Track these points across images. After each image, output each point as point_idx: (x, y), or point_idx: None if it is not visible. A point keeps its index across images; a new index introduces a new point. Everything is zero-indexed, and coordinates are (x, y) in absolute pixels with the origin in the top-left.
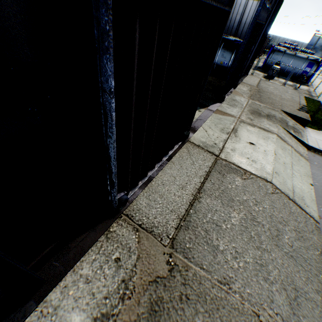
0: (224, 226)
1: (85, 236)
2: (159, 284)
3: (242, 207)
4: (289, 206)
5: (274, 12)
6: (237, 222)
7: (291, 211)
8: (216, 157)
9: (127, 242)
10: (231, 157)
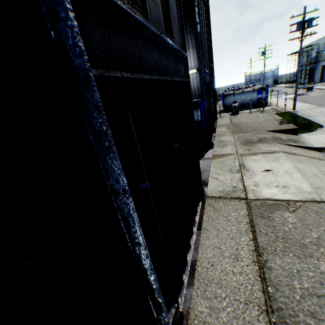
0: None
1: None
2: None
3: (322, 249)
4: None
5: (211, 73)
6: None
7: None
8: (245, 200)
9: None
10: (260, 193)
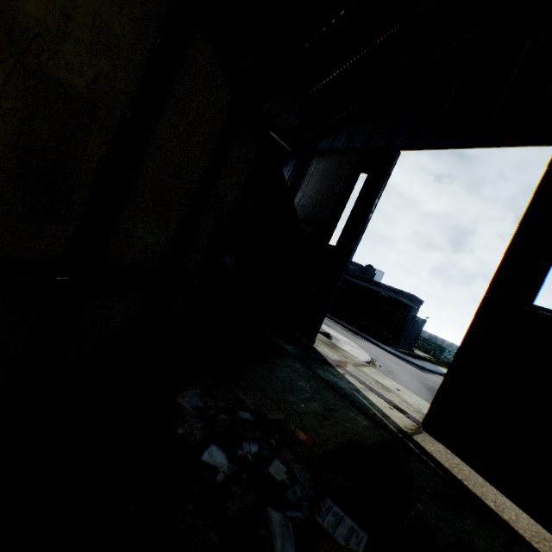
0: None
1: None
2: None
3: None
4: None
5: None
6: None
7: None
8: None
9: None
10: None
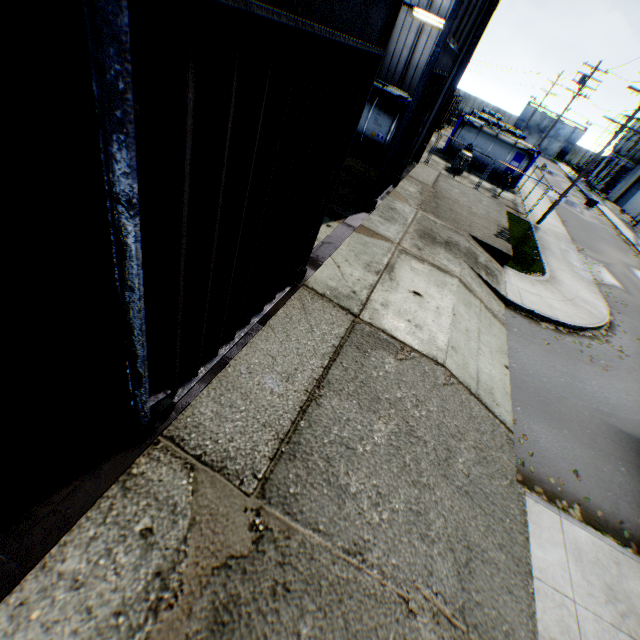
0: (360, 449)
1: (73, 489)
2: (233, 571)
3: (394, 411)
4: (470, 406)
5: (466, 56)
6: (383, 440)
7: (473, 414)
8: (354, 318)
9: (169, 494)
10: (381, 319)
